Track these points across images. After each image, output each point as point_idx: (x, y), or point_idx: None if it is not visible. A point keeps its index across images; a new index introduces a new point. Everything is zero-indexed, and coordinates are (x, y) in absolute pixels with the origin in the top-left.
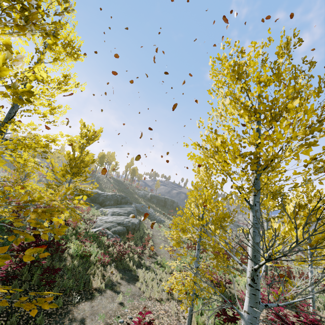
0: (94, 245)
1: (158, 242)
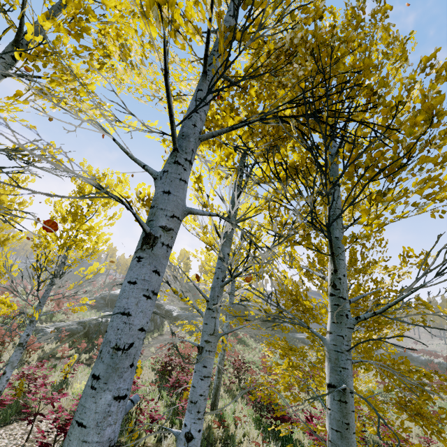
0: None
1: None
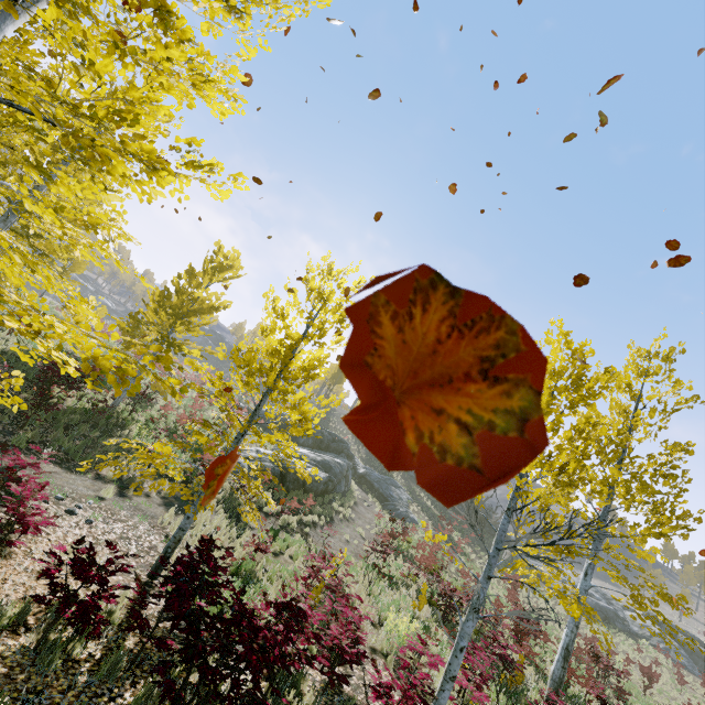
0: (187, 455)
1: (342, 531)
